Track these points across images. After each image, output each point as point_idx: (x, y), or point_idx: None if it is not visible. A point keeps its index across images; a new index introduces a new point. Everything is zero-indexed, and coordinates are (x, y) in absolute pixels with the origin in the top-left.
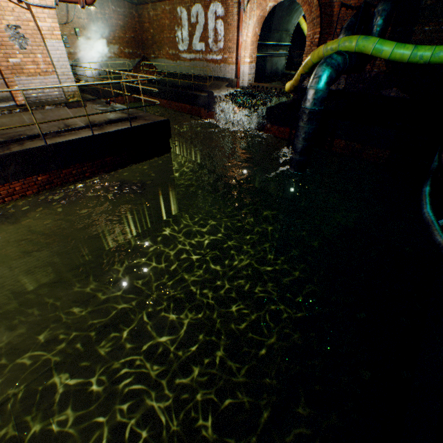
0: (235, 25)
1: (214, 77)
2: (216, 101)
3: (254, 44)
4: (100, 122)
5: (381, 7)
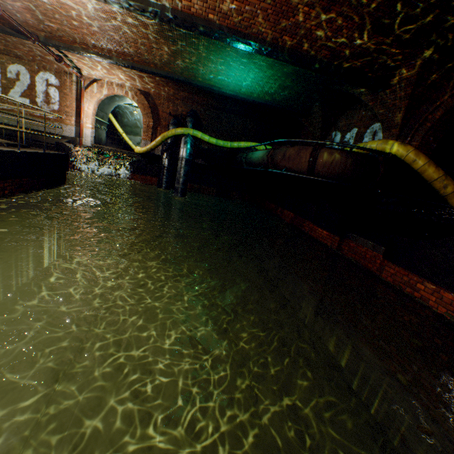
0: (74, 97)
1: (46, 132)
2: (69, 152)
3: (94, 116)
4: (0, 141)
5: (190, 119)
